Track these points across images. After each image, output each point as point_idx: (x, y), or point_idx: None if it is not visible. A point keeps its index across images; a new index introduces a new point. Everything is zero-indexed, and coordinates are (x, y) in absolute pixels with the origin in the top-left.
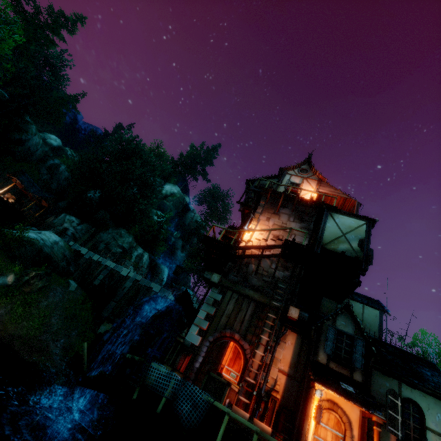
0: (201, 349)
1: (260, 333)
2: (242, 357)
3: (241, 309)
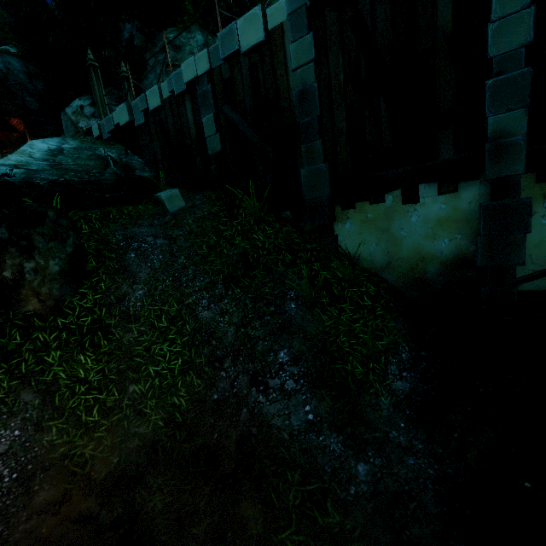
0: None
1: None
2: None
3: None
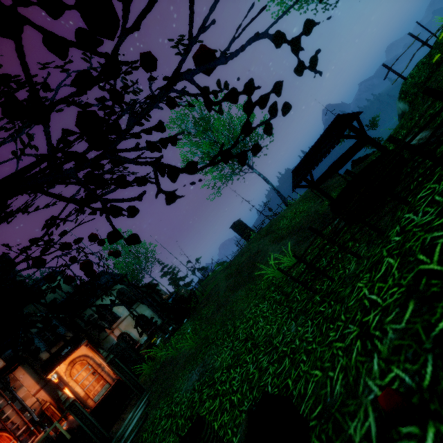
0: None
1: None
2: (1, 433)
3: None
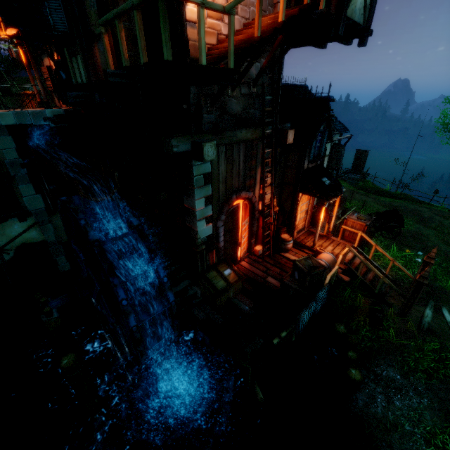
0: (219, 233)
1: (255, 172)
2: (248, 204)
3: (234, 161)
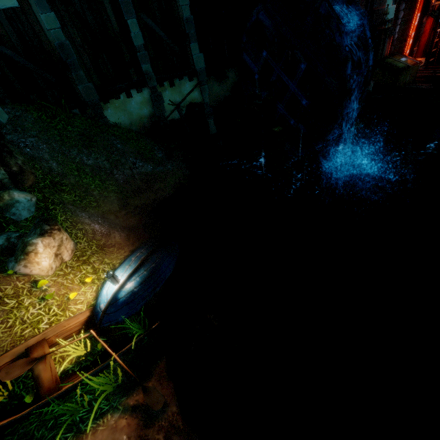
0: (398, 18)
1: None
2: None
3: None
